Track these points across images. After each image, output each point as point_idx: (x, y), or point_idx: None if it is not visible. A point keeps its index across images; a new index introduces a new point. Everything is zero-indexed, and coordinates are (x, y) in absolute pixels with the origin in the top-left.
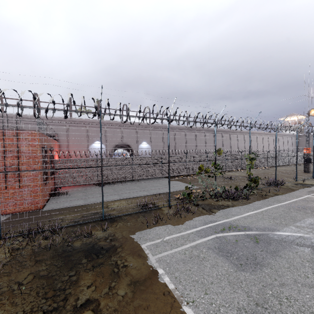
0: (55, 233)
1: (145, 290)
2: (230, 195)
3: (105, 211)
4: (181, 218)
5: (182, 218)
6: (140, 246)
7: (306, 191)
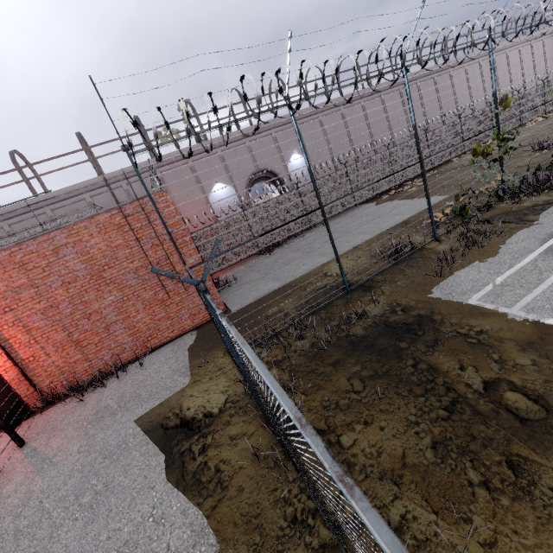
0: (304, 329)
1: None
2: (541, 183)
3: (331, 281)
4: (482, 247)
5: (485, 247)
6: (466, 303)
7: None
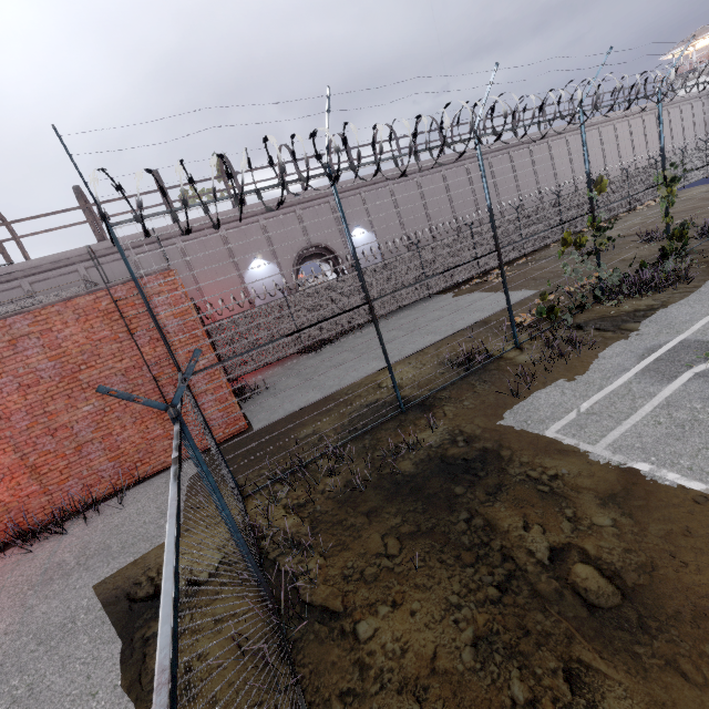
0: (340, 461)
1: (648, 506)
2: (644, 284)
3: (385, 395)
4: (571, 361)
5: (574, 361)
6: (542, 435)
7: None
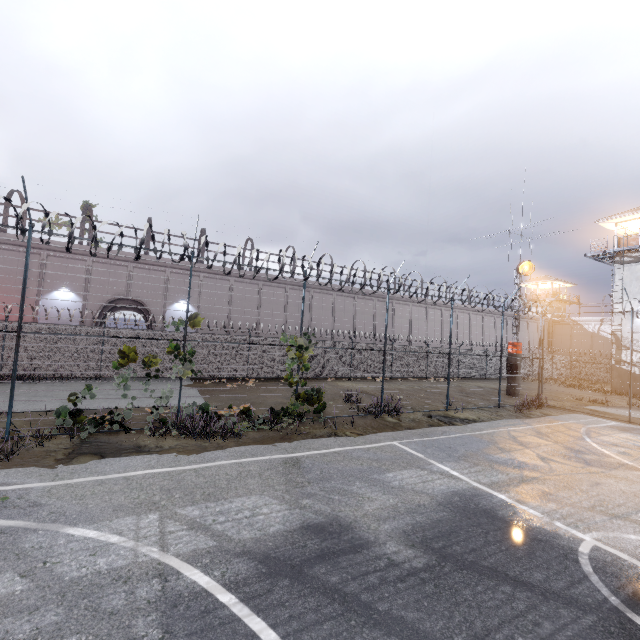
0: None
1: None
2: (194, 425)
3: None
4: None
5: None
6: None
7: (416, 433)
